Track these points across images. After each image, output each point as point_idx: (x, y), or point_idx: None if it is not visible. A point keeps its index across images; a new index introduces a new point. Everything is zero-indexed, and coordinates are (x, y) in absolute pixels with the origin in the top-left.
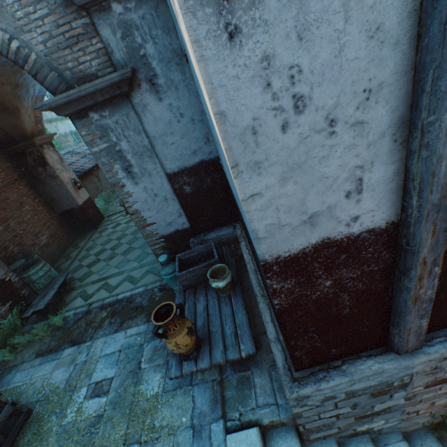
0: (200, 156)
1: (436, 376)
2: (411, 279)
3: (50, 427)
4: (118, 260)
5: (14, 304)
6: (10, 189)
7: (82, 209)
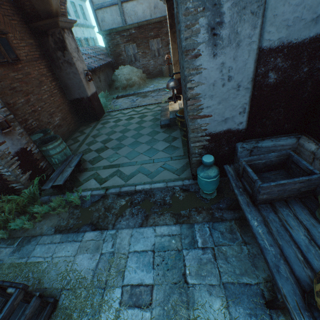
0: (319, 26)
1: None
2: None
3: None
4: (126, 151)
5: (33, 174)
6: (31, 65)
7: (90, 100)
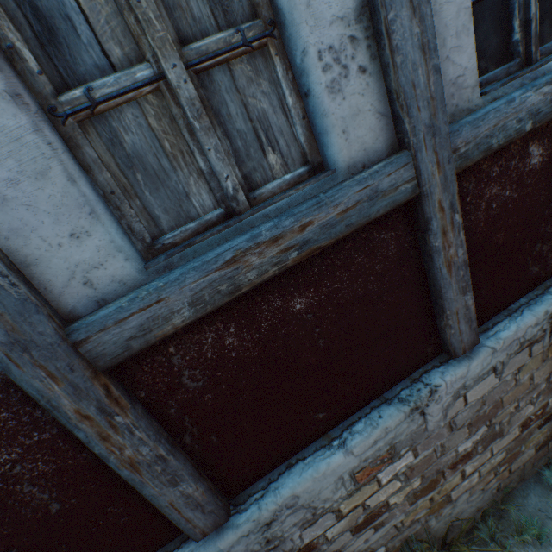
0: None
1: (285, 549)
2: (90, 443)
3: None
4: None
5: None
6: None
7: None
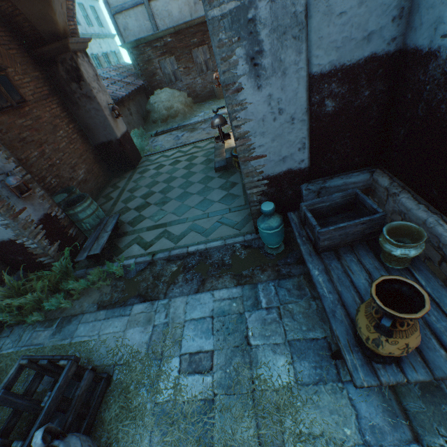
0: (373, 45)
1: None
2: None
3: (142, 403)
4: (174, 206)
5: (62, 244)
6: (41, 106)
7: (121, 143)
